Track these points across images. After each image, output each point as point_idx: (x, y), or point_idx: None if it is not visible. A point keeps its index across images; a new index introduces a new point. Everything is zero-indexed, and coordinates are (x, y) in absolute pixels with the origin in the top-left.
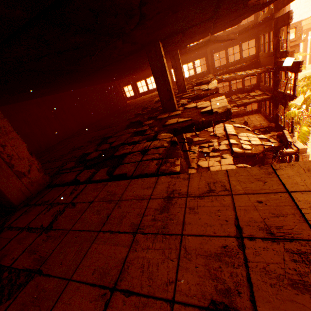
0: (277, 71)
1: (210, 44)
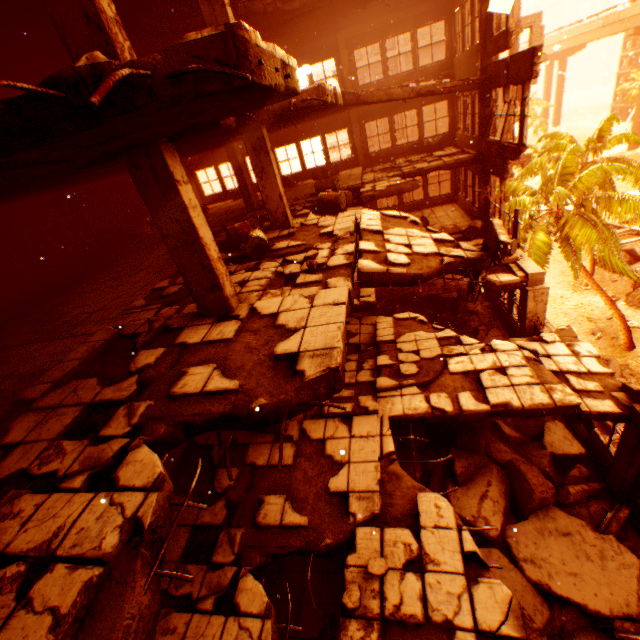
0: (488, 91)
1: (336, 9)
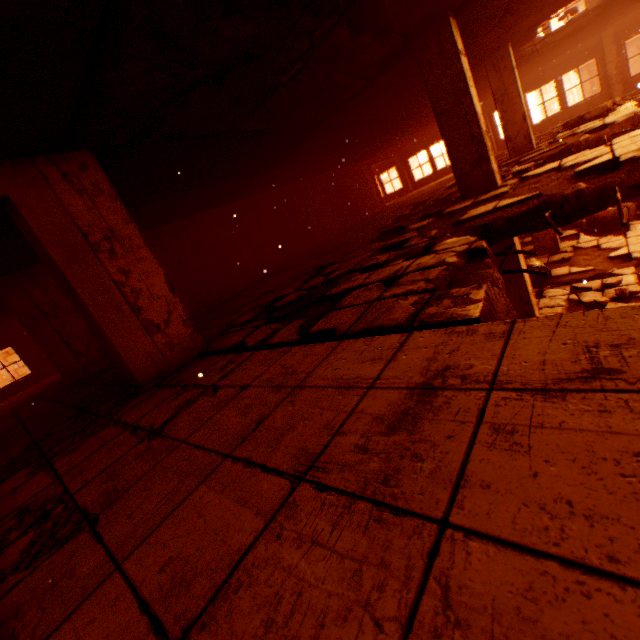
0: None
1: (612, 13)
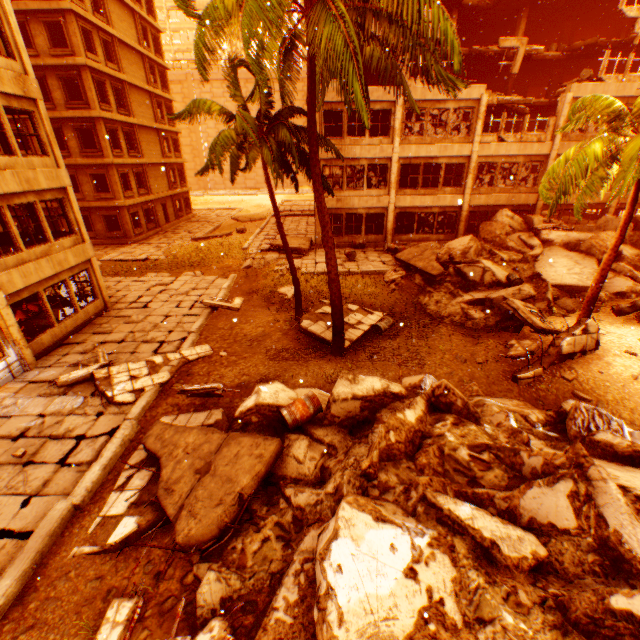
0: None
1: None
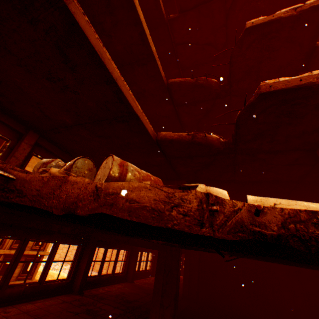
0: None
1: None
